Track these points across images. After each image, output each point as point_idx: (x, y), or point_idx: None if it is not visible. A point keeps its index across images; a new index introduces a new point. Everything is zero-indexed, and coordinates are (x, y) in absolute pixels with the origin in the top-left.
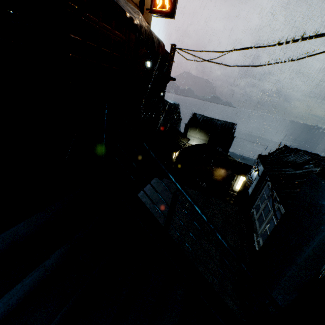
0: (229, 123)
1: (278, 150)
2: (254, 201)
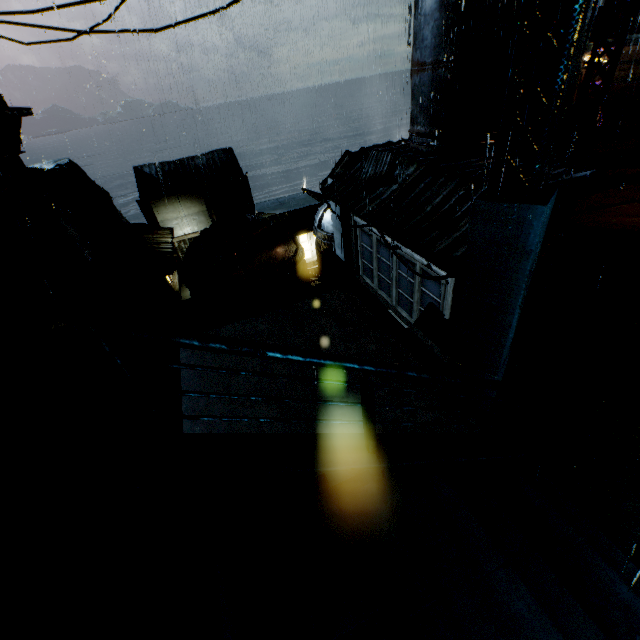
0: (218, 152)
1: (340, 165)
2: (357, 266)
